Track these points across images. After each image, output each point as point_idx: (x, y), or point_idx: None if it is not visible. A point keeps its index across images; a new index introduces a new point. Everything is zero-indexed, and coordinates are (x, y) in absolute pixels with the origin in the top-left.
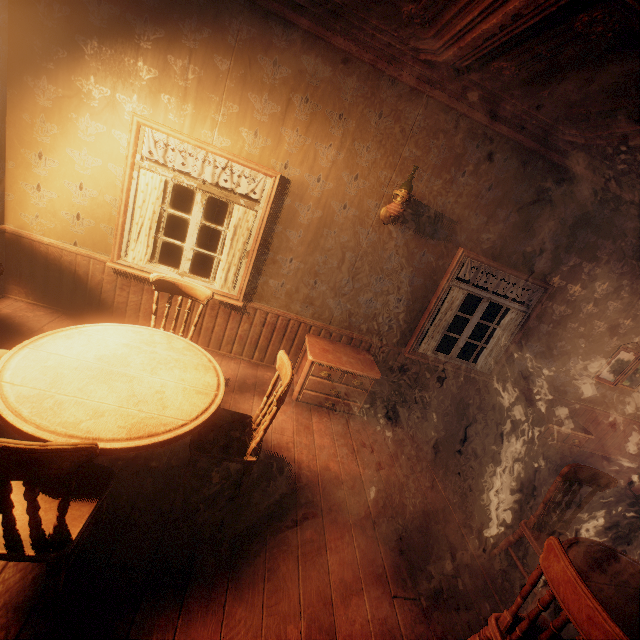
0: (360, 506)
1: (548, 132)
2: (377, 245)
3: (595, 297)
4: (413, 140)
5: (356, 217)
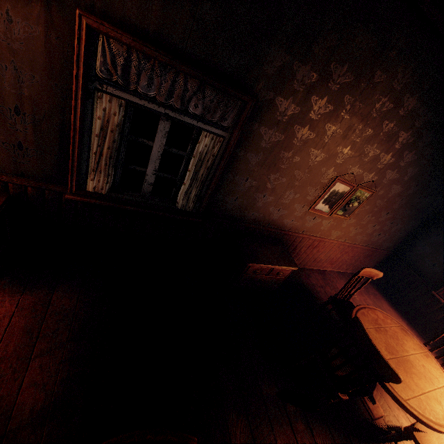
0: None
1: None
2: None
3: (311, 118)
4: None
5: None
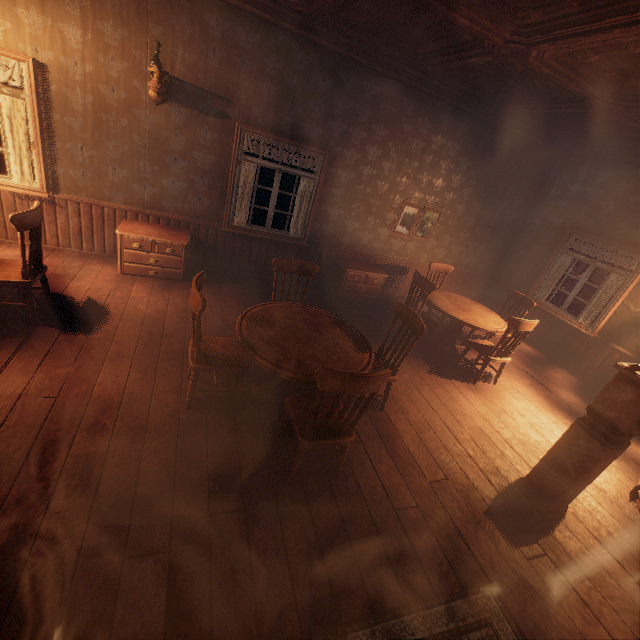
0: (154, 323)
1: (273, 2)
2: (159, 126)
3: (370, 160)
4: (154, 16)
5: (128, 99)
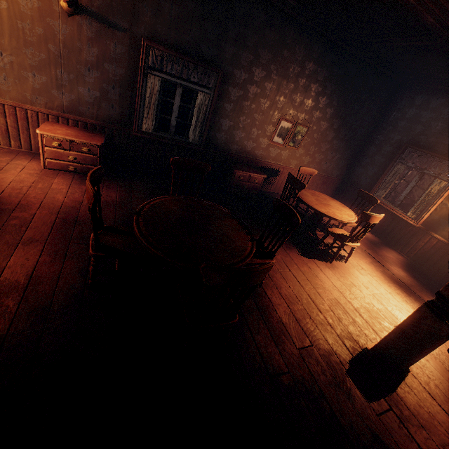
0: (69, 212)
1: None
2: (73, 37)
3: (255, 80)
4: None
5: (42, 9)
